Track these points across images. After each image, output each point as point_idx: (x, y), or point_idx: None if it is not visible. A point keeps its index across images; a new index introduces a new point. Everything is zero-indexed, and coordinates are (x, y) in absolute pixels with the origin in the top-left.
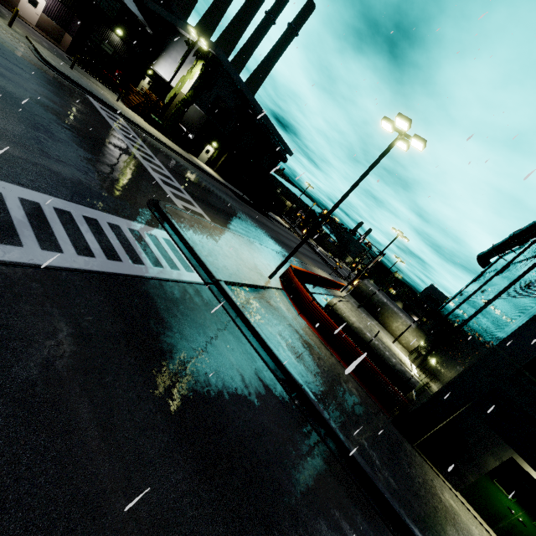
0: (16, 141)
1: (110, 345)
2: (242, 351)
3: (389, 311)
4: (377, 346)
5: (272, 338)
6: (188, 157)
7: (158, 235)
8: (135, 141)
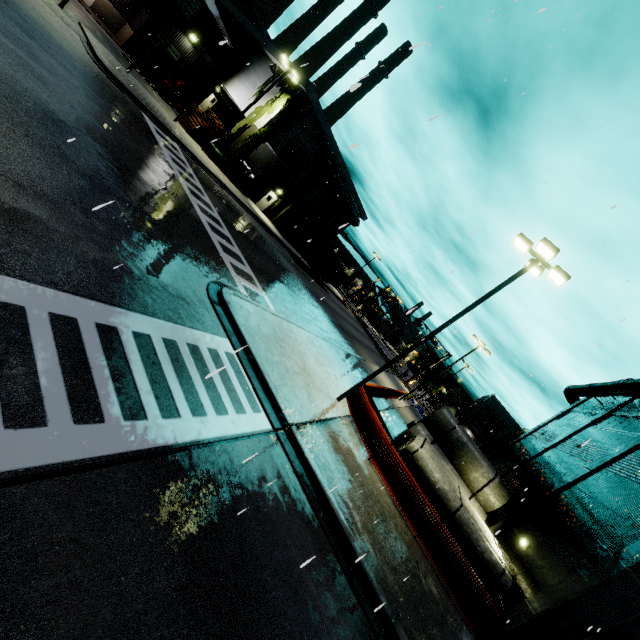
0: (53, 198)
1: (165, 630)
2: (321, 560)
3: (468, 454)
4: (463, 520)
5: (345, 511)
6: (246, 204)
7: (220, 349)
8: (192, 182)
